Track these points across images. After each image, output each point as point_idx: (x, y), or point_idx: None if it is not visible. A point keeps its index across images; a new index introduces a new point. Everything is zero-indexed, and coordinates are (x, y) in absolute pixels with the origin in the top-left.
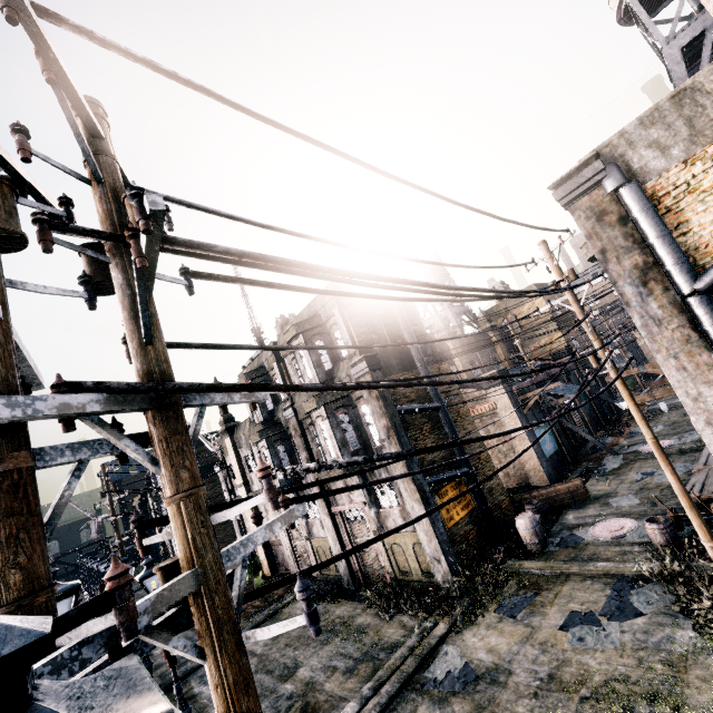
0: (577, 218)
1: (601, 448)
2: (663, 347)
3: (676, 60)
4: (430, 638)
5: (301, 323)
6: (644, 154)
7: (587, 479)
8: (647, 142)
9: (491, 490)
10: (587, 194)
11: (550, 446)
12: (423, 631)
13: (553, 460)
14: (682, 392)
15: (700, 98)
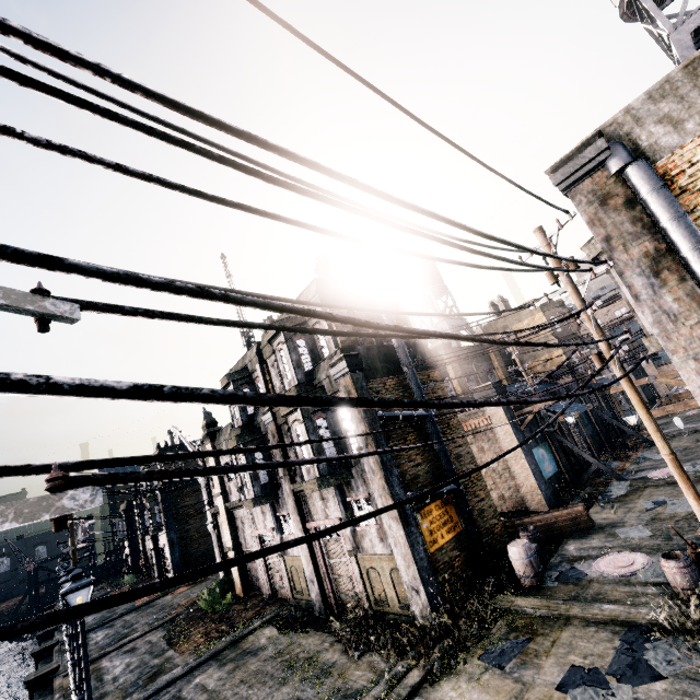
0: (578, 204)
1: (605, 472)
2: (680, 346)
3: (686, 45)
4: (400, 688)
5: (282, 321)
6: (653, 130)
7: (590, 506)
8: (657, 117)
9: (482, 512)
10: (589, 176)
11: (550, 467)
12: (394, 677)
13: (552, 483)
14: None
15: None
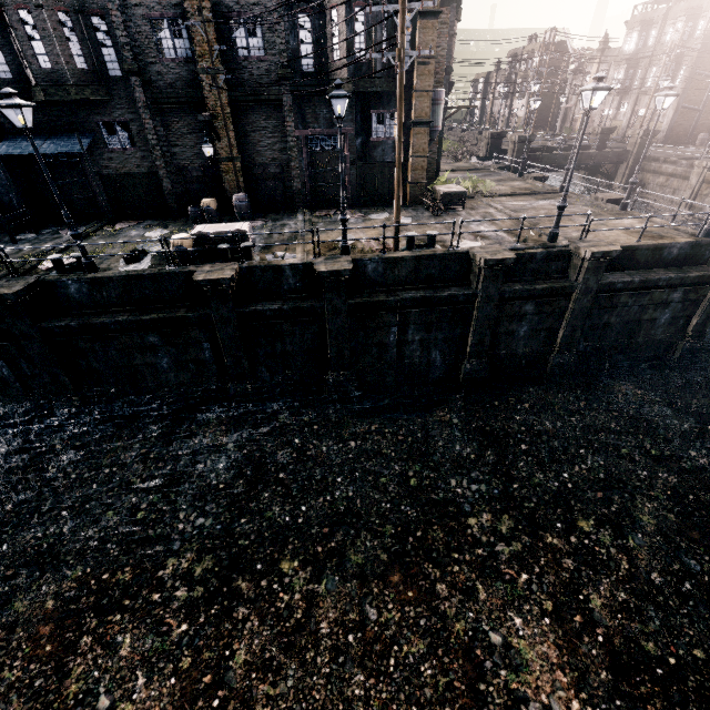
0: None
1: None
2: None
3: None
4: None
5: (690, 10)
6: None
7: None
8: None
9: (703, 124)
10: None
11: None
12: None
13: None
14: None
15: None
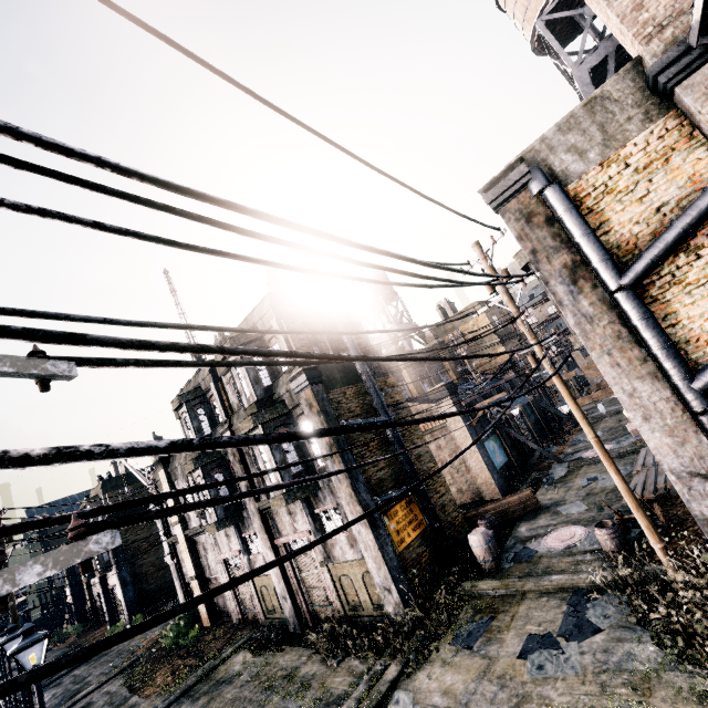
0: (508, 221)
1: (547, 457)
2: (597, 344)
3: (585, 82)
4: (380, 685)
5: (237, 337)
6: (564, 158)
7: (537, 489)
8: (566, 146)
9: (444, 507)
10: (515, 197)
11: (500, 457)
12: (373, 676)
13: (503, 472)
14: (618, 389)
15: (609, 106)
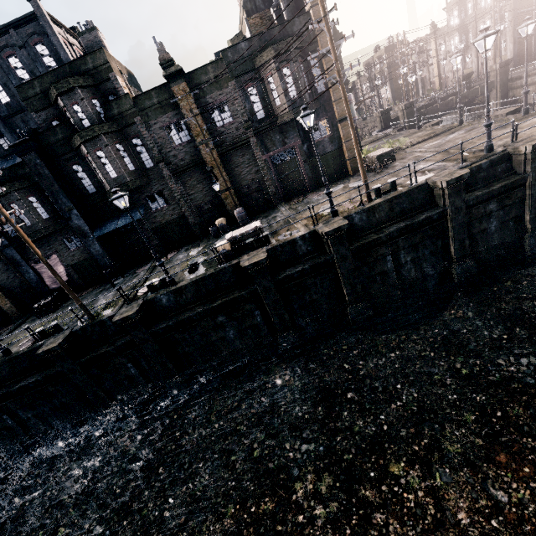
0: None
1: None
2: None
3: None
4: None
5: None
6: None
7: None
8: None
9: None
10: None
11: None
12: None
13: None
14: None
15: None
